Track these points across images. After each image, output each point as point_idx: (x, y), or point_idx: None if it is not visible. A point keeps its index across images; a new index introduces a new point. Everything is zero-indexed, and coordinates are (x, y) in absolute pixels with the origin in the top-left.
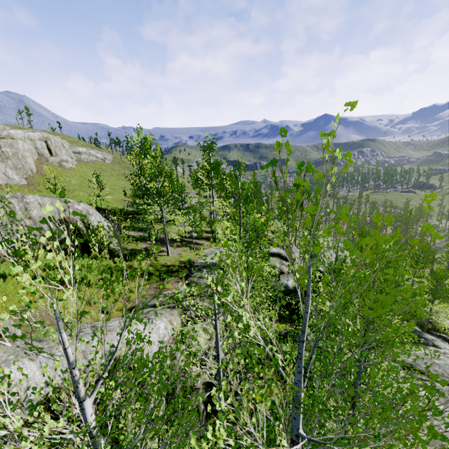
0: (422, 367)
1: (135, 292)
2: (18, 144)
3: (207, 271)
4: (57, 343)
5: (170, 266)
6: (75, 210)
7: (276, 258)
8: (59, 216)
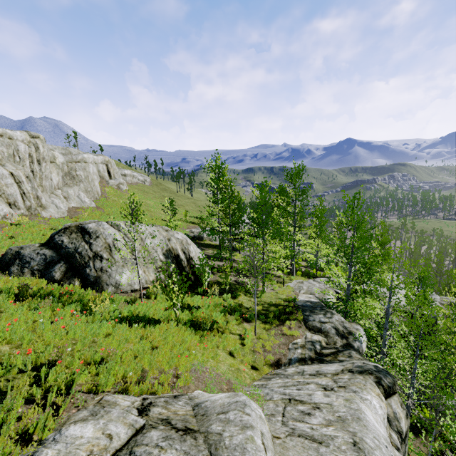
0: None
1: (264, 340)
2: (89, 168)
3: (323, 314)
4: (354, 450)
5: (279, 306)
6: (176, 240)
7: None
8: (166, 246)
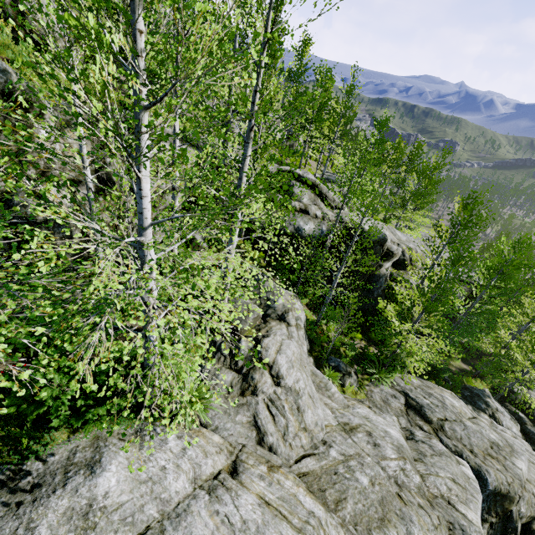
0: (436, 416)
1: None
2: None
3: None
4: None
5: None
6: None
7: (309, 190)
8: None
